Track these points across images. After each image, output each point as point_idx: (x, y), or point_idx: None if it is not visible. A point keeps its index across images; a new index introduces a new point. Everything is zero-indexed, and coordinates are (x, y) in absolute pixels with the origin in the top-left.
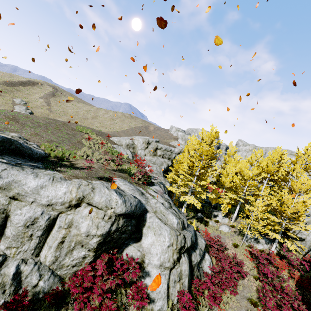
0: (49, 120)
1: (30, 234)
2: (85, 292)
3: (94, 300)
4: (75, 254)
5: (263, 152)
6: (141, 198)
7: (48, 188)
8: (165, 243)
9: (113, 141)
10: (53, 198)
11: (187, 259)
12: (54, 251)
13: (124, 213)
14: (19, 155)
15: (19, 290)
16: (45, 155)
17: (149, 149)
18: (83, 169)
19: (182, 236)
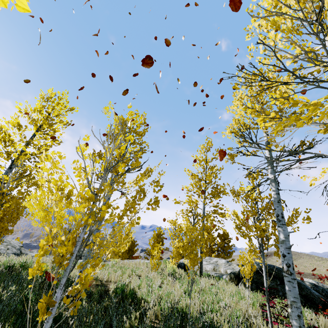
0: None
1: None
2: None
3: None
4: None
5: None
6: None
7: None
8: None
9: None
10: None
11: None
12: None
13: None
14: None
15: None
16: None
17: None
18: None
19: None
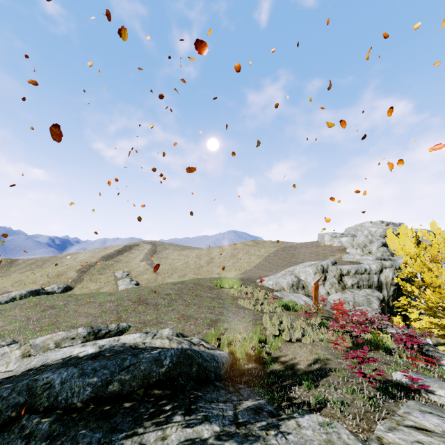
0: (177, 286)
1: None
2: None
3: None
4: None
5: None
6: None
7: None
8: None
9: (266, 286)
10: None
11: None
12: None
13: None
14: (206, 384)
15: None
16: (230, 360)
17: (330, 281)
18: (326, 374)
19: None
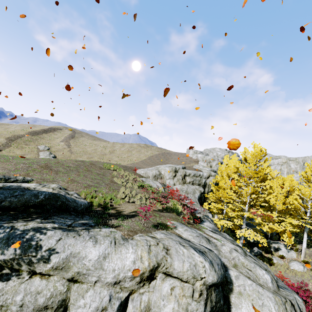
0: (77, 162)
1: None
2: None
3: None
4: None
5: (300, 163)
6: (209, 246)
7: (112, 257)
8: None
9: (139, 174)
10: (120, 272)
11: None
12: None
13: (215, 282)
14: (65, 212)
15: None
16: (88, 205)
17: (177, 178)
18: (134, 216)
19: (289, 303)
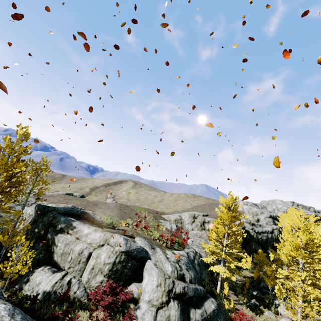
0: (117, 204)
1: (80, 260)
2: (98, 308)
3: (99, 308)
4: (98, 279)
5: None
6: (149, 250)
7: (92, 234)
8: (154, 282)
9: (163, 217)
10: (93, 240)
11: (177, 307)
12: (88, 274)
13: (124, 251)
14: (88, 220)
15: (68, 293)
16: (102, 222)
17: (196, 223)
18: (118, 229)
19: (170, 281)
